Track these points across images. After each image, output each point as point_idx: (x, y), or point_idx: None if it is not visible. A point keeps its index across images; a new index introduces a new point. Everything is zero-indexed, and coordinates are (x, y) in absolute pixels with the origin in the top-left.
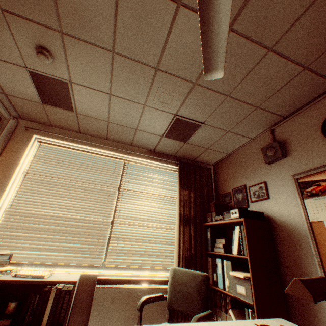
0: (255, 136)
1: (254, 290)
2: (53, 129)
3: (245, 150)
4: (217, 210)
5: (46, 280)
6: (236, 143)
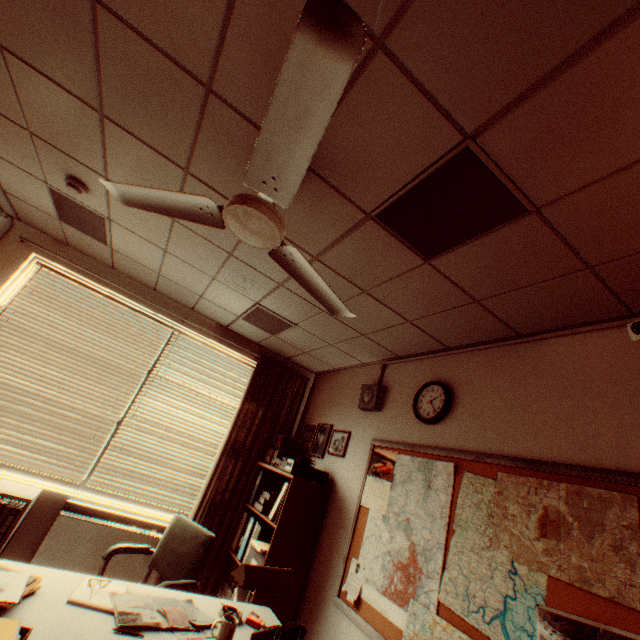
0: (368, 362)
1: None
2: (69, 251)
3: (354, 374)
4: (283, 448)
5: None
6: (344, 361)
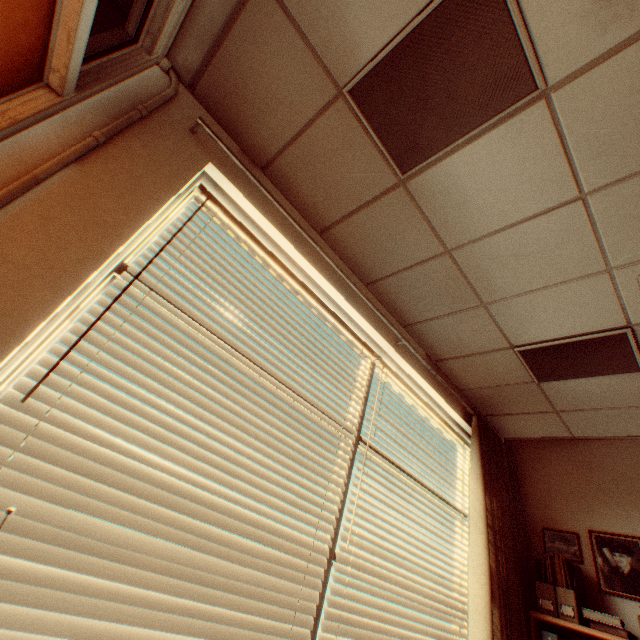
0: None
1: None
2: (260, 179)
3: (639, 450)
4: (574, 583)
5: None
6: (624, 428)
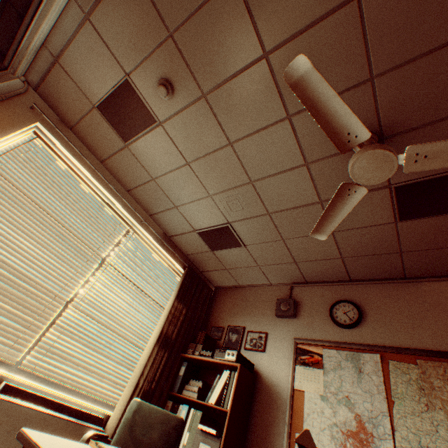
0: (275, 283)
1: None
2: (69, 133)
3: (260, 290)
4: (205, 342)
5: None
6: (255, 280)
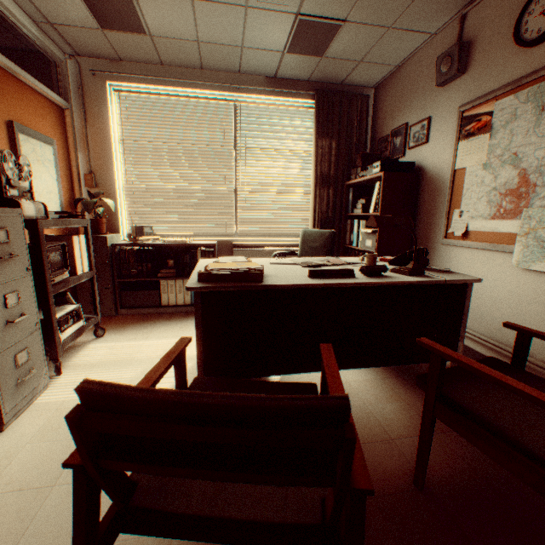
0: (438, 30)
1: (379, 242)
2: (125, 67)
3: (421, 58)
4: (364, 164)
5: (190, 244)
6: (406, 47)
